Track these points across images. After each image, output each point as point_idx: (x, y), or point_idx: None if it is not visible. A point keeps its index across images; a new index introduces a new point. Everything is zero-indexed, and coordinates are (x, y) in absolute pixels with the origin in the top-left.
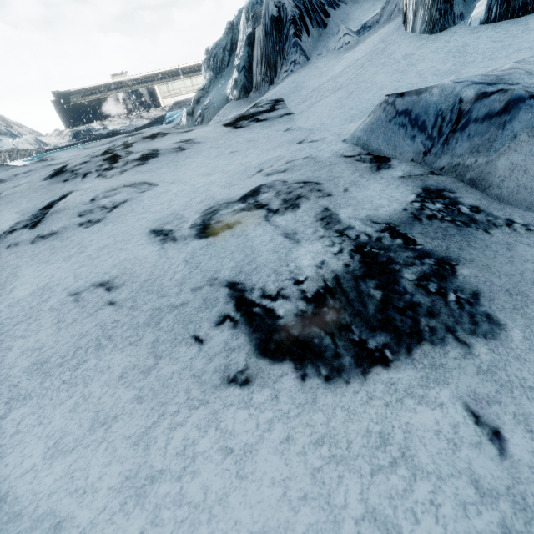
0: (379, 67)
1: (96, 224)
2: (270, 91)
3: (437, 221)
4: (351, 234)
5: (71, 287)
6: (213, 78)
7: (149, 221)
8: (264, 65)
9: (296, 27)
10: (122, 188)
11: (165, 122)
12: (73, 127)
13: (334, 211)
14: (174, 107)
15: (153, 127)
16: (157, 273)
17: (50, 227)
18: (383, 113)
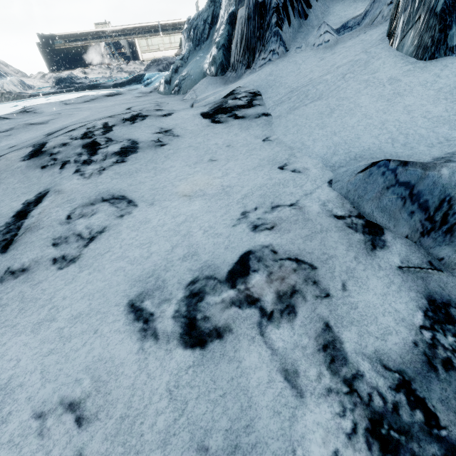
0: (362, 84)
1: (70, 264)
2: (248, 78)
3: (455, 374)
4: (362, 389)
5: (36, 397)
6: (192, 49)
7: (128, 279)
8: (243, 48)
9: (279, 16)
10: (99, 204)
11: (143, 83)
12: (57, 71)
13: (336, 333)
14: (152, 64)
15: (132, 88)
16: (136, 405)
17: (22, 257)
18: (381, 178)
